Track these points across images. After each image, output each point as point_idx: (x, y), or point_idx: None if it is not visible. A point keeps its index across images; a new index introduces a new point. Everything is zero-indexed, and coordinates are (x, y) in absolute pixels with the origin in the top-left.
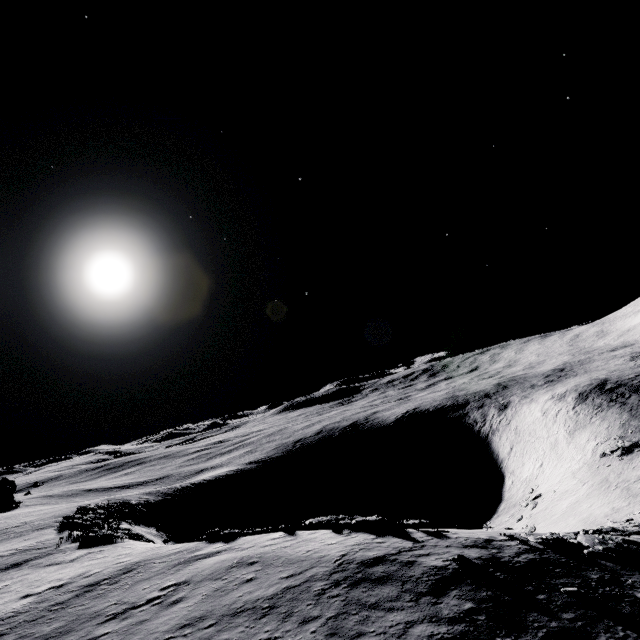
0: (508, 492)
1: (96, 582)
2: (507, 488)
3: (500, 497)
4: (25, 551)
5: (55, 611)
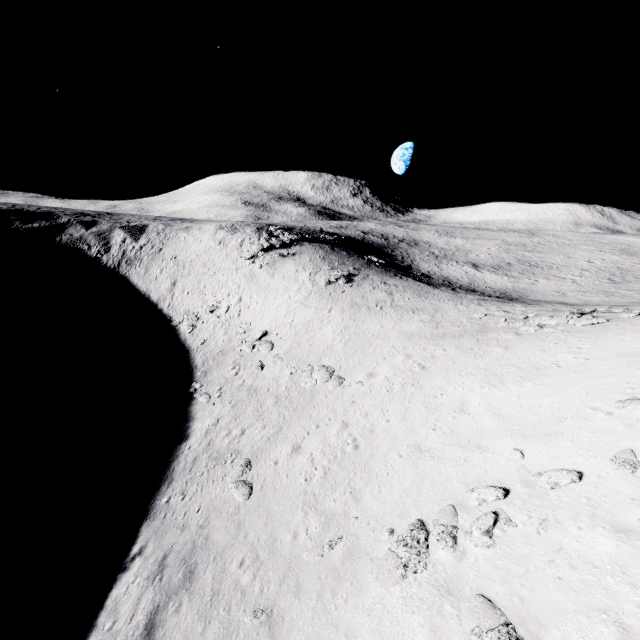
0: (194, 339)
1: None
2: (188, 335)
3: (183, 348)
4: None
5: None
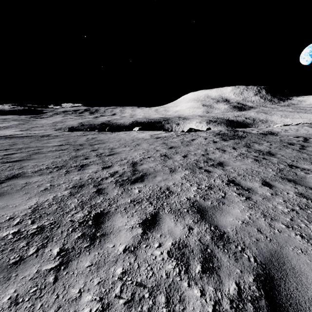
0: None
1: None
2: None
3: None
4: None
5: None
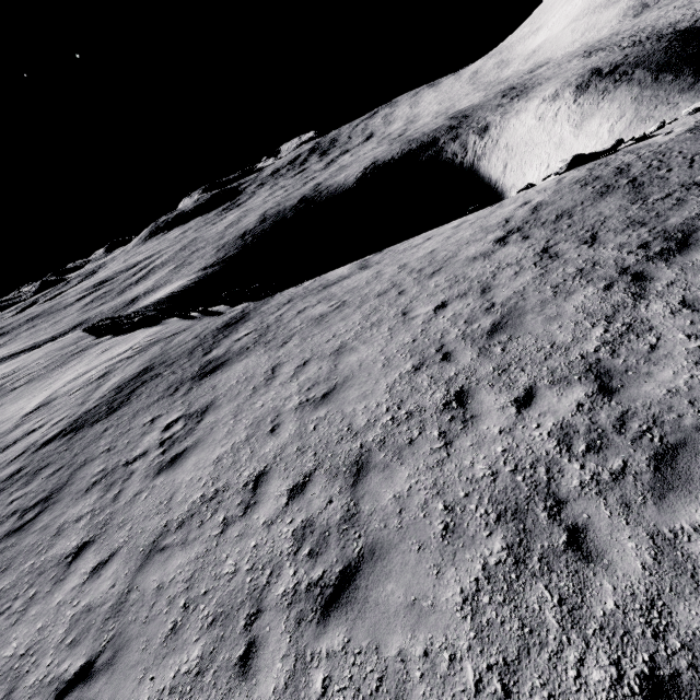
0: None
1: (600, 192)
2: None
3: None
4: (156, 344)
5: (682, 191)
